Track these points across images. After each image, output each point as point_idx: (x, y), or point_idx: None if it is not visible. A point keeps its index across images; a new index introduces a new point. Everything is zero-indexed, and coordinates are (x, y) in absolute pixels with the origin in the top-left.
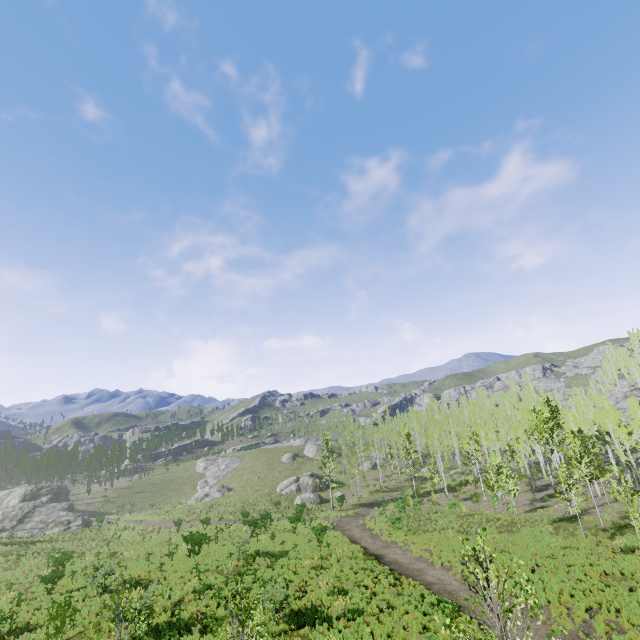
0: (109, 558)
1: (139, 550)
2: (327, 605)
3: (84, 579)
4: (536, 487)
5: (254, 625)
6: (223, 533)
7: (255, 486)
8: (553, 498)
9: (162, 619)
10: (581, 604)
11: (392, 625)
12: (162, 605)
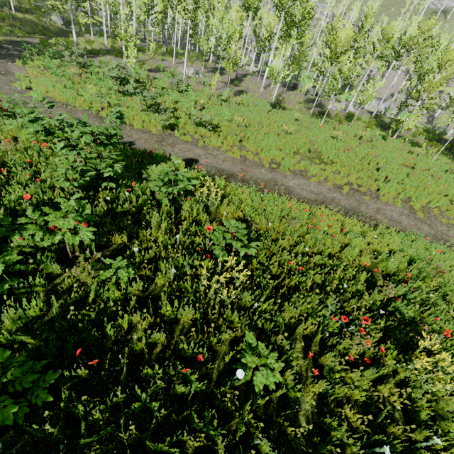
0: None
1: None
2: None
3: None
4: (214, 70)
5: None
6: None
7: None
8: (239, 84)
9: None
10: None
11: None
12: None
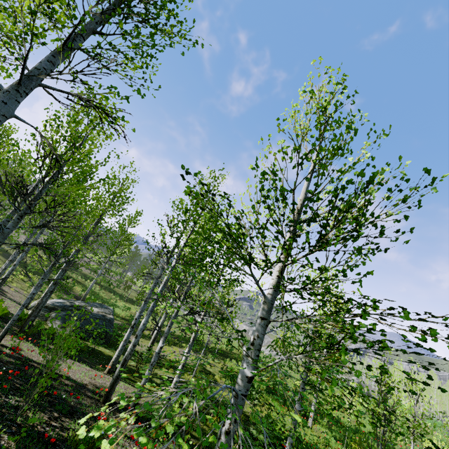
0: None
1: None
2: None
3: None
4: None
5: None
6: None
7: None
8: None
9: None
10: None
11: None
12: None
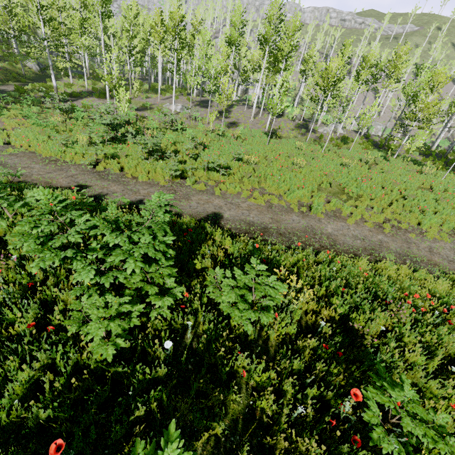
0: None
1: None
2: None
3: None
4: (200, 103)
5: None
6: None
7: None
8: (228, 115)
9: None
10: None
11: None
12: None
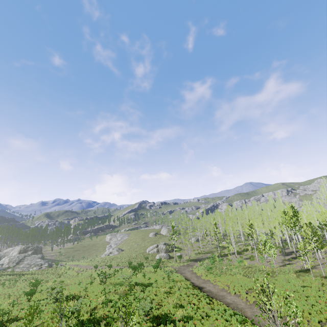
0: (60, 284)
1: (75, 280)
2: (173, 313)
3: (46, 294)
4: (285, 253)
5: (133, 323)
6: (118, 272)
7: (135, 249)
8: (295, 259)
9: (85, 317)
10: (315, 319)
11: (209, 326)
12: (85, 310)
